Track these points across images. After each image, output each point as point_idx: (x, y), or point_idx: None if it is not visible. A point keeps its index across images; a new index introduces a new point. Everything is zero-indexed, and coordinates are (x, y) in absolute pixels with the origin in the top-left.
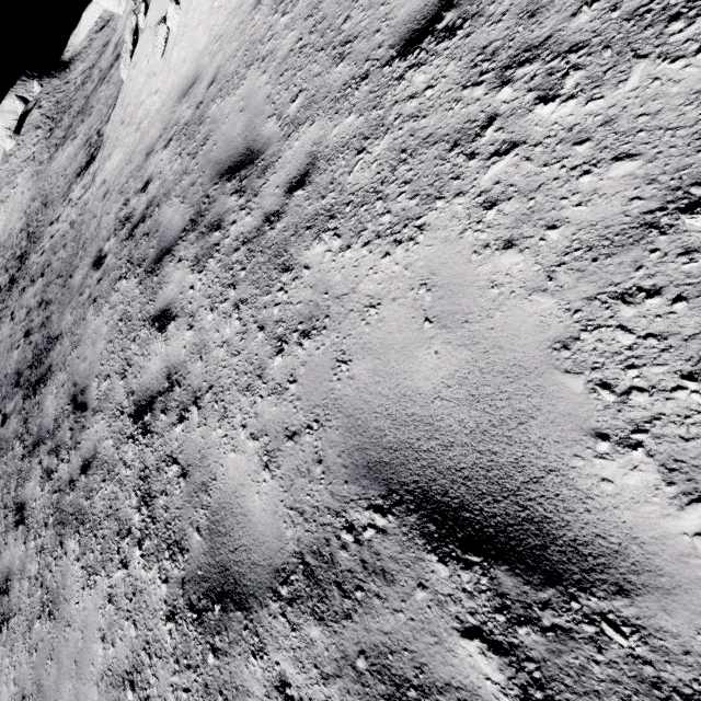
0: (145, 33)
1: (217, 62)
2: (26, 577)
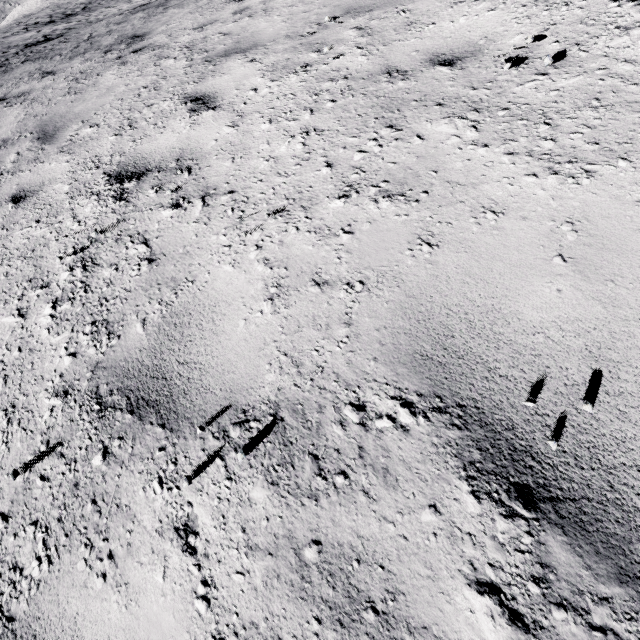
0: None
1: None
2: None
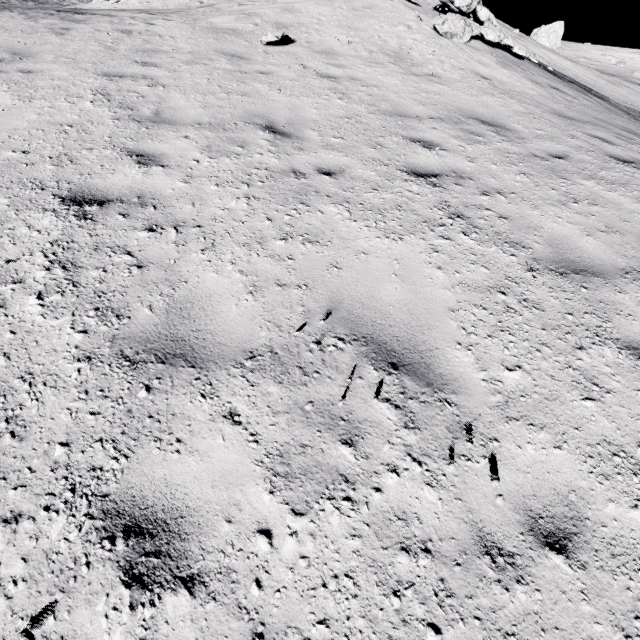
0: None
1: None
2: None
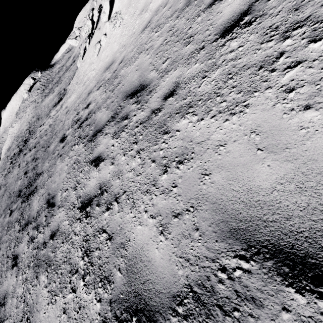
0: (89, 49)
1: (123, 54)
2: (15, 296)
